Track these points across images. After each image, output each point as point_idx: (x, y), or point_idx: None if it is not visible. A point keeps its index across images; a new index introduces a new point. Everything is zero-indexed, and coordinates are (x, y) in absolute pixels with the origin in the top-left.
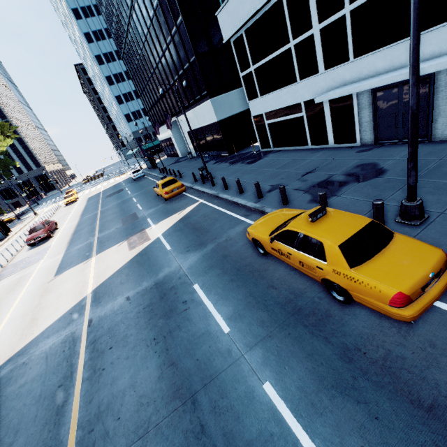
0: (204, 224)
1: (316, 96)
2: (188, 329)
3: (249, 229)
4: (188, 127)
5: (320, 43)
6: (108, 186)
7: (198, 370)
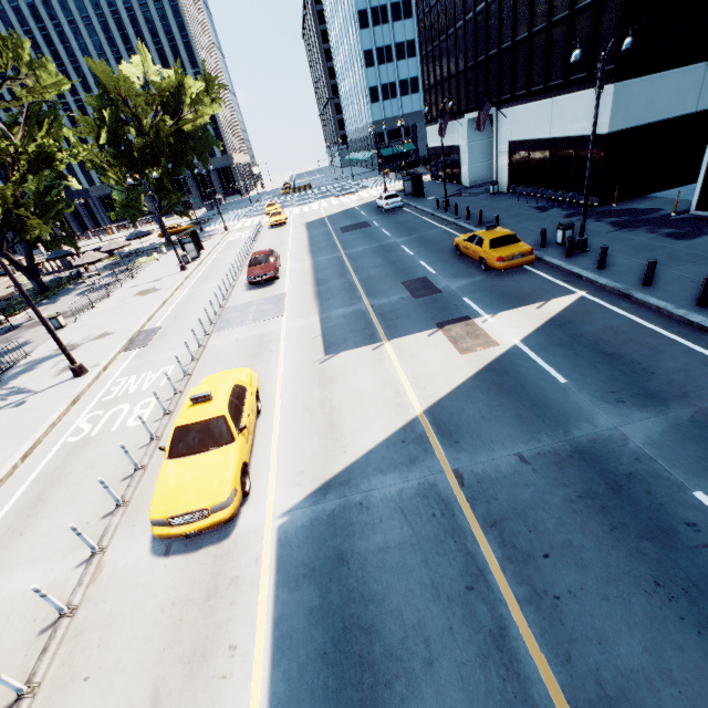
0: (628, 351)
1: None
2: None
3: None
4: (515, 133)
5: None
6: (334, 211)
7: None
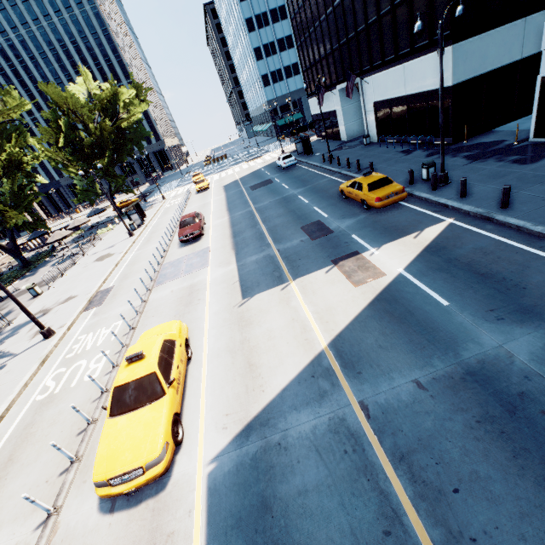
0: (499, 269)
1: None
2: None
3: None
4: (377, 95)
5: None
6: (244, 173)
7: None
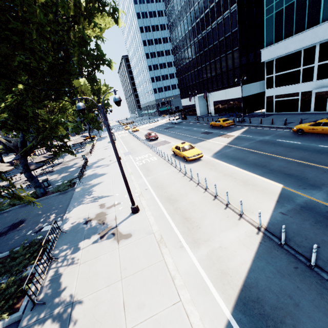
0: (261, 132)
1: (309, 90)
2: (285, 144)
3: (295, 127)
4: (215, 99)
5: (317, 70)
6: (154, 126)
7: (296, 147)
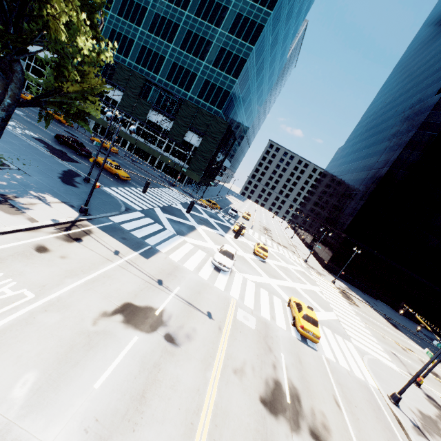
0: None
1: None
2: None
3: None
4: None
5: None
6: None
7: None
